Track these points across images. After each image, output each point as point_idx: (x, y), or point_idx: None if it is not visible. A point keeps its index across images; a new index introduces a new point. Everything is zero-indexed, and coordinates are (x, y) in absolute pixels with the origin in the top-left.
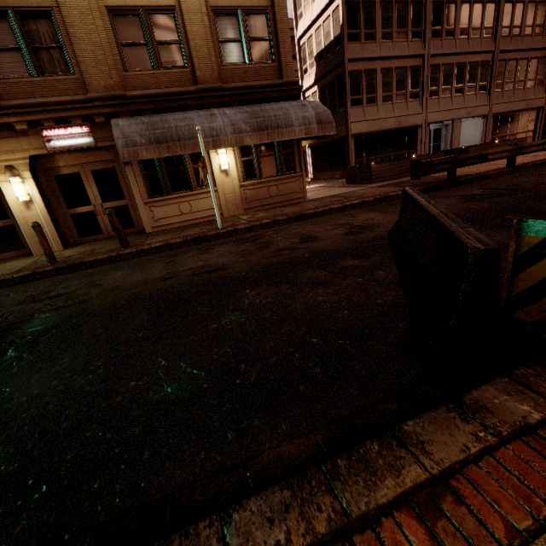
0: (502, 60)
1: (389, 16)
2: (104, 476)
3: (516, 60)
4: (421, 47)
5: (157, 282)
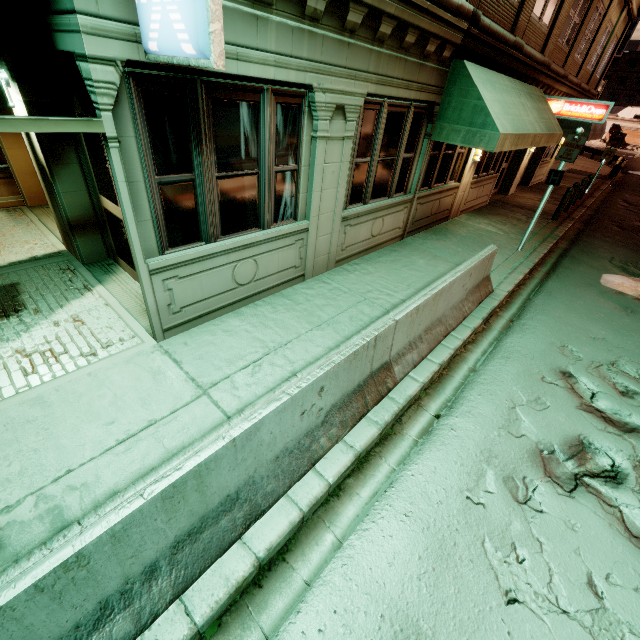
0: None
1: None
2: None
3: None
4: None
5: None
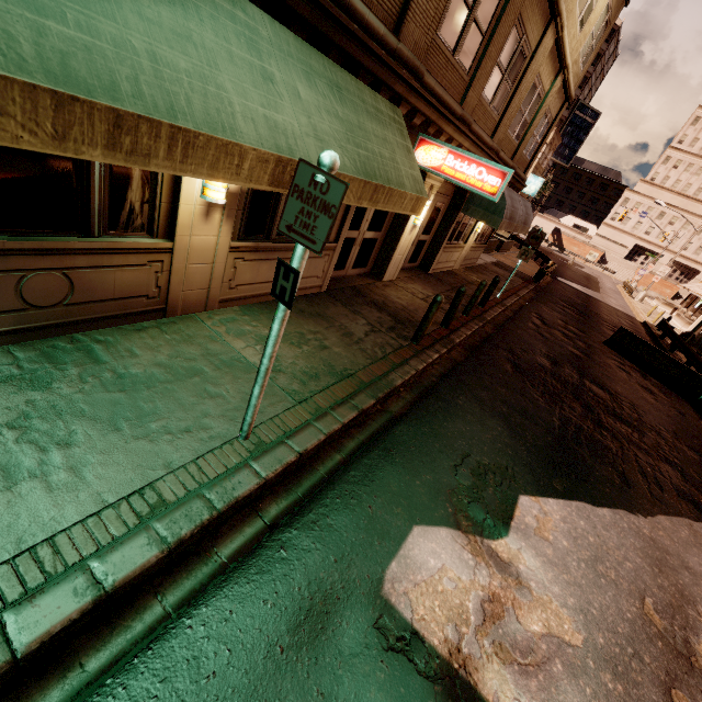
0: None
1: None
2: None
3: None
4: None
5: (581, 360)
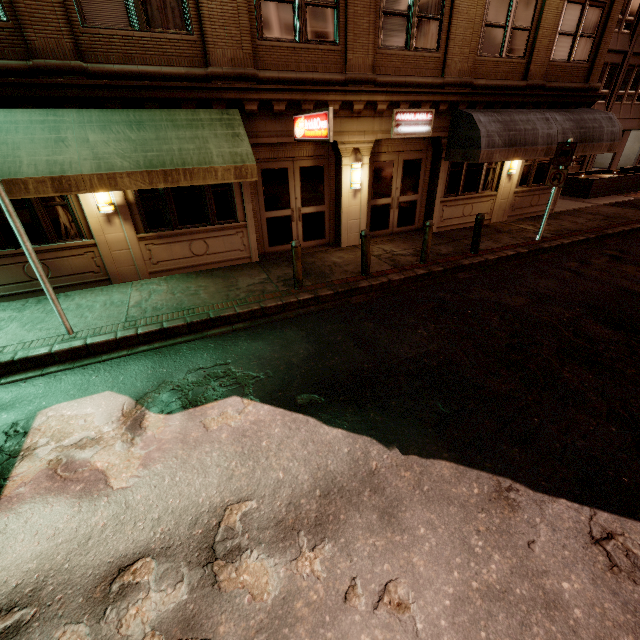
0: None
1: None
2: None
3: None
4: (628, 42)
5: (632, 297)
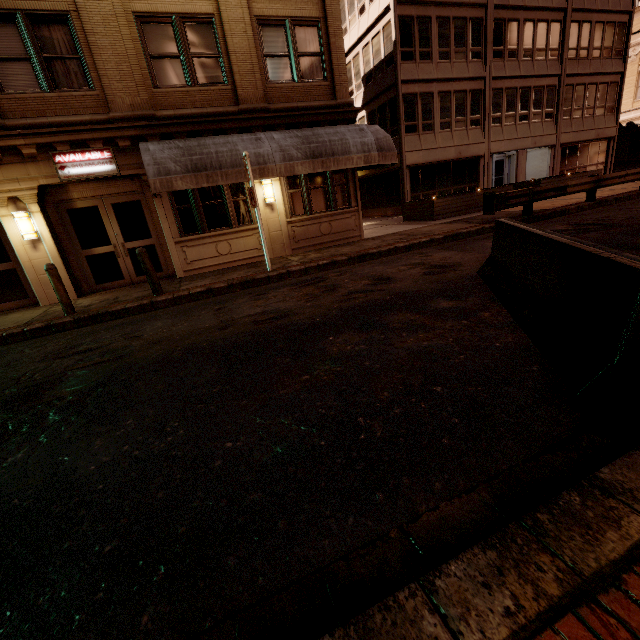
0: (570, 84)
1: (446, 34)
2: (236, 551)
3: (584, 85)
4: (482, 69)
5: (212, 332)
